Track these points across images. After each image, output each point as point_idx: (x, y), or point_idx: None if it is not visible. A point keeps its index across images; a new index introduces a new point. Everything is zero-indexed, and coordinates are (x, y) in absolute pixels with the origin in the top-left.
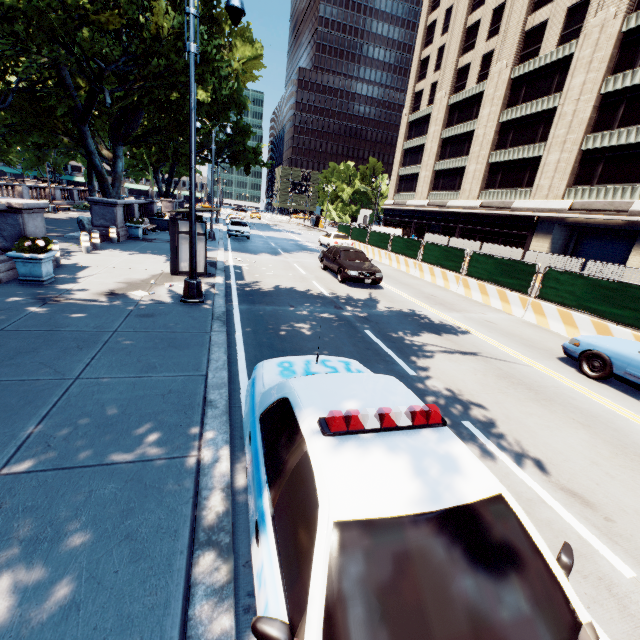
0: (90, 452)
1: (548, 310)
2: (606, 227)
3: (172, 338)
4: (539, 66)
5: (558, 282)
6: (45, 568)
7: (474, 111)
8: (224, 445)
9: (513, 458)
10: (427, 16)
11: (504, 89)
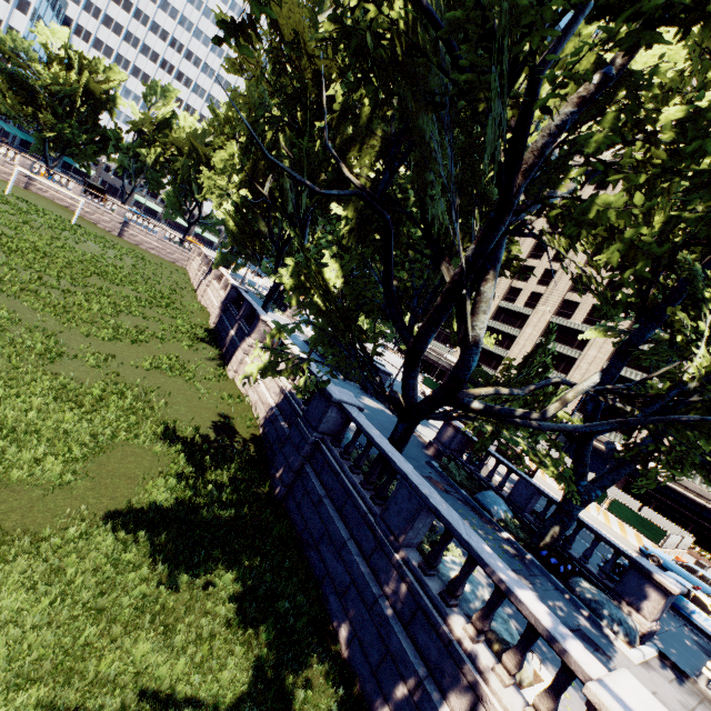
0: None
1: (612, 518)
2: (593, 448)
3: None
4: (570, 327)
5: (619, 507)
6: None
7: (518, 323)
8: None
9: None
10: None
11: (544, 325)
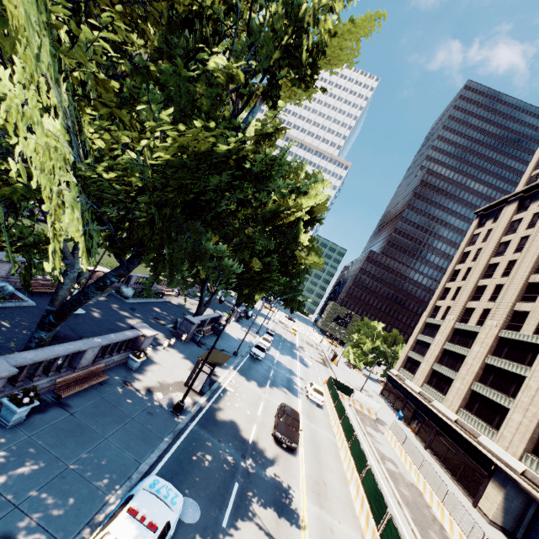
0: (90, 474)
1: None
2: None
3: (148, 434)
4: (518, 339)
5: (391, 532)
6: (62, 502)
7: (470, 342)
8: (119, 499)
9: None
10: (455, 264)
11: (491, 340)
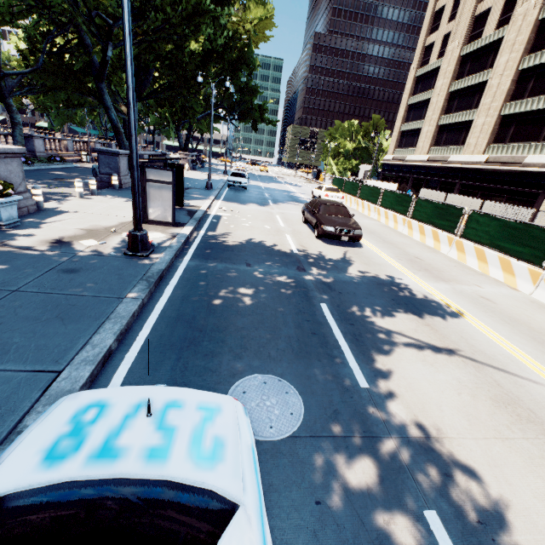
0: None
1: None
2: None
3: (71, 304)
4: None
5: None
6: None
7: (489, 60)
8: None
9: None
10: None
11: (528, 32)
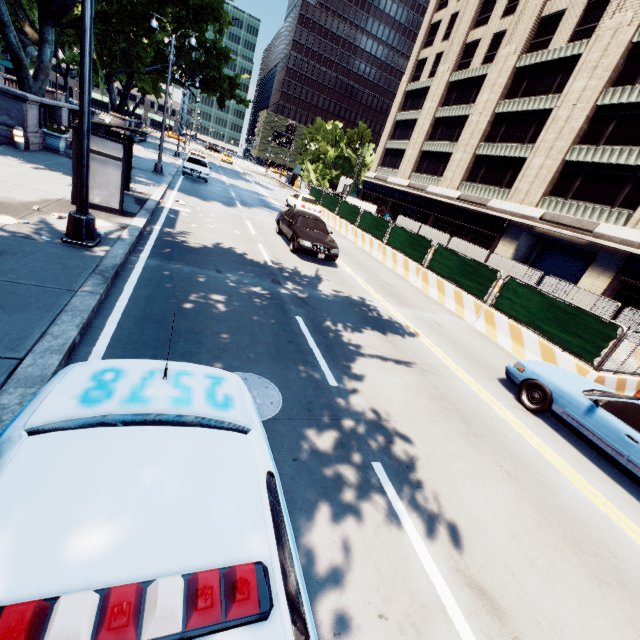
0: None
1: (500, 322)
2: (569, 244)
3: (7, 292)
4: (546, 60)
5: (516, 294)
6: None
7: (473, 94)
8: None
9: (421, 528)
10: None
11: (507, 77)
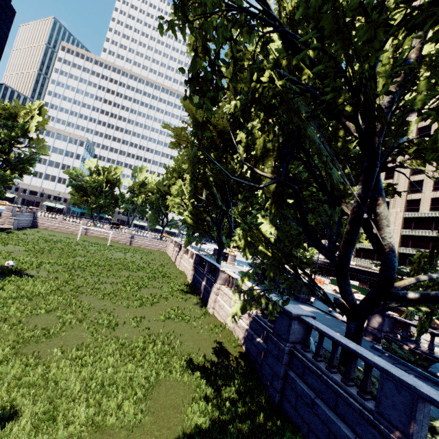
0: None
1: None
2: None
3: None
4: (421, 216)
5: None
6: None
7: None
8: None
9: None
10: None
11: (401, 220)
